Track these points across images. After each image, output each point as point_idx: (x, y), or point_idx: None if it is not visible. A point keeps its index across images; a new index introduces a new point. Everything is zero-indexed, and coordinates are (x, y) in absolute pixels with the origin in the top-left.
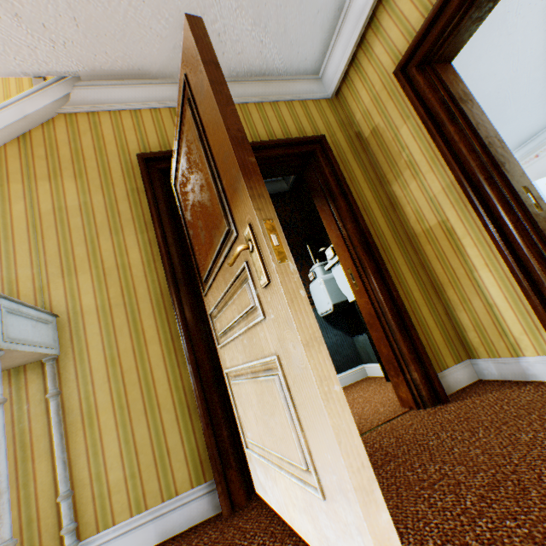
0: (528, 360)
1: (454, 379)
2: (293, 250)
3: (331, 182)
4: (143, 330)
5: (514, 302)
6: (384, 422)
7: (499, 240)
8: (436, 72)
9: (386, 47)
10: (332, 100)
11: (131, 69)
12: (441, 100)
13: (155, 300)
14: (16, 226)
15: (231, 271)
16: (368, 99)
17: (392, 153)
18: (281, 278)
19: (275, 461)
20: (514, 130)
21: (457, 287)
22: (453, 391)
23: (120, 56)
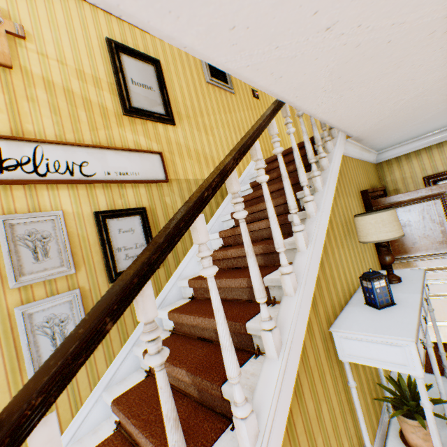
0: None
1: None
2: None
3: None
4: None
5: None
6: None
7: None
8: None
9: (419, 164)
10: (375, 164)
11: (361, 139)
12: None
13: (377, 264)
14: (351, 223)
15: (444, 263)
16: (398, 176)
17: None
18: None
19: (442, 323)
20: None
21: None
22: None
23: (368, 135)
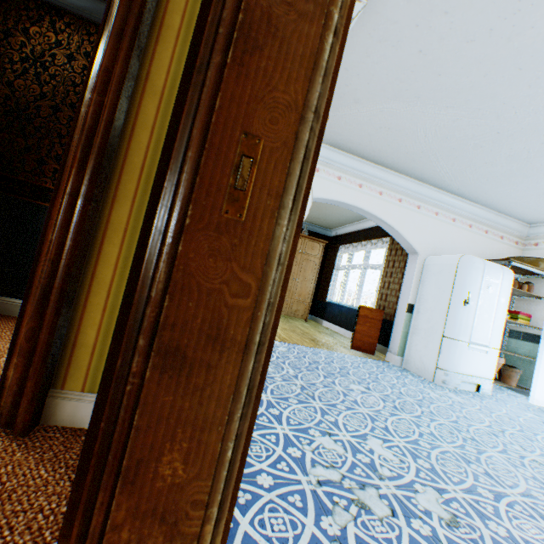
0: None
1: None
2: None
3: (118, 6)
4: None
5: None
6: None
7: (141, 232)
8: None
9: None
10: None
11: None
12: None
13: None
14: None
15: None
16: None
17: None
18: None
19: None
20: None
21: None
22: (77, 425)
23: None
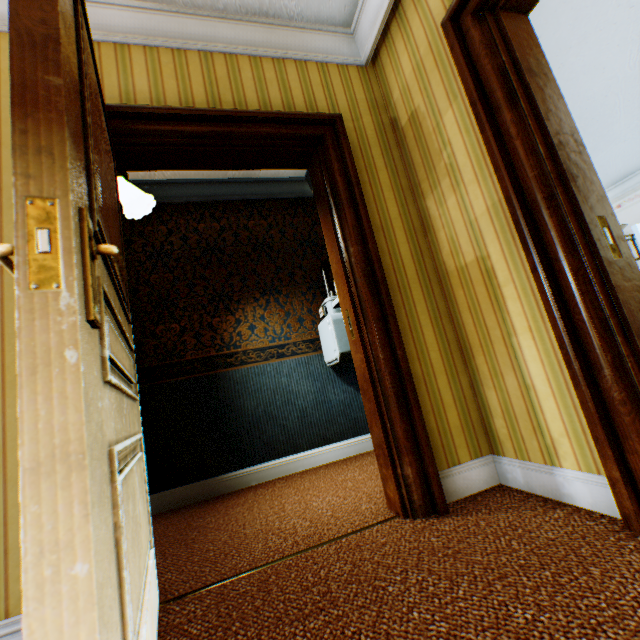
0: (565, 474)
1: (465, 480)
2: (307, 275)
3: (339, 184)
4: (4, 366)
5: (559, 389)
6: (354, 531)
7: (550, 294)
8: (500, 25)
9: None
10: (366, 68)
11: None
12: (501, 68)
13: None
14: None
15: None
16: (409, 68)
17: (431, 152)
18: (23, 321)
19: None
20: (620, 155)
21: (489, 353)
22: (460, 496)
23: None
